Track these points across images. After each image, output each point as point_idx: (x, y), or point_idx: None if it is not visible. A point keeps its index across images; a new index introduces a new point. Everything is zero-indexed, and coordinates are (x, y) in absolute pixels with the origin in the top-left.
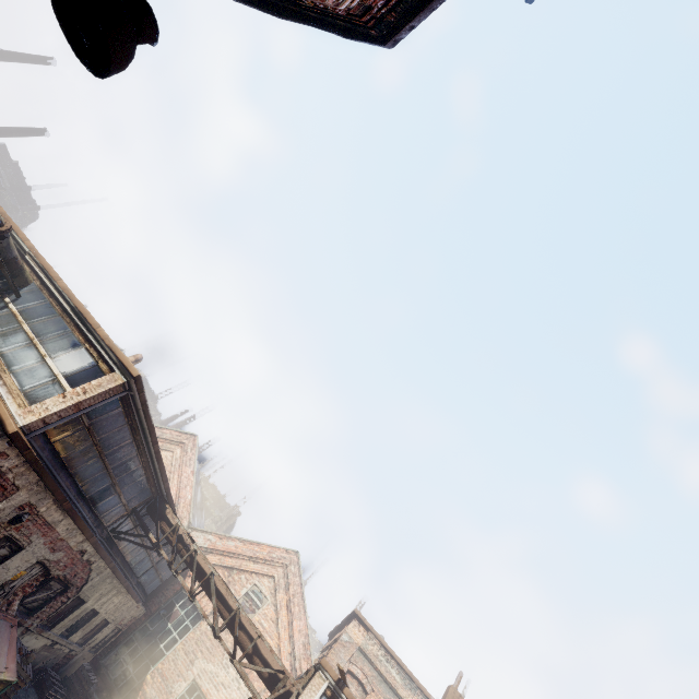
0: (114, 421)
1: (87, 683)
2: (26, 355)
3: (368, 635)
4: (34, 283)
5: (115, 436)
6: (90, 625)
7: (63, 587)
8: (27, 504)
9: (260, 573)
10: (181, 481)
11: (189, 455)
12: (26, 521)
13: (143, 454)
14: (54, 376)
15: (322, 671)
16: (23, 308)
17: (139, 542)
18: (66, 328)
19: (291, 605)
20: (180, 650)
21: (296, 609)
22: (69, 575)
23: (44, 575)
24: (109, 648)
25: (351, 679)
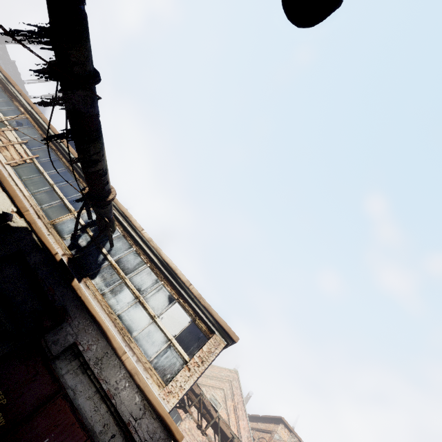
0: None
1: None
2: (139, 317)
3: (291, 435)
4: (117, 229)
5: None
6: None
7: None
8: None
9: (214, 387)
10: None
11: None
12: None
13: None
14: (168, 340)
15: None
16: (119, 259)
17: None
18: (158, 280)
19: (236, 410)
20: None
21: (240, 413)
22: None
23: None
24: None
25: None
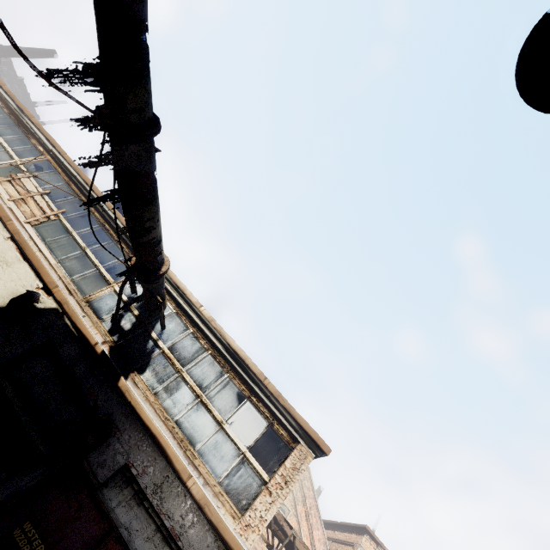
0: None
1: None
2: (203, 423)
3: (378, 548)
4: (168, 305)
5: None
6: None
7: None
8: None
9: None
10: None
11: None
12: None
13: None
14: (241, 454)
15: None
16: (172, 346)
17: None
18: (223, 373)
19: (309, 517)
20: None
21: (314, 520)
22: None
23: None
24: None
25: None
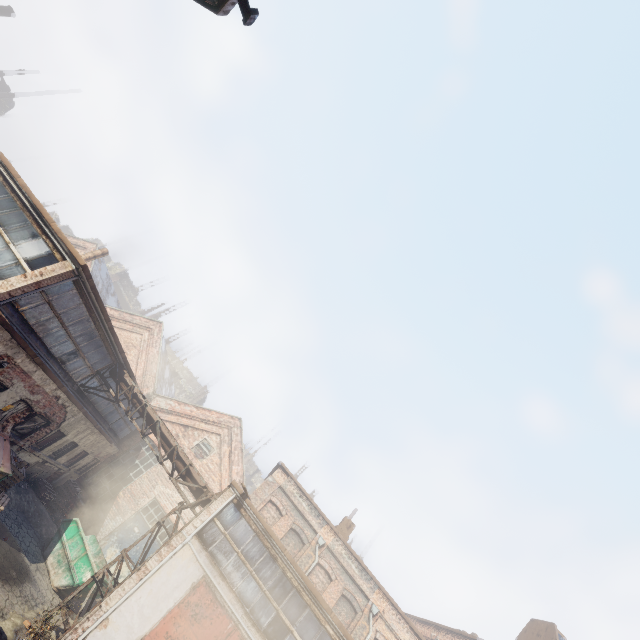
0: (70, 299)
1: (73, 491)
2: None
3: (288, 479)
4: None
5: (73, 312)
6: (72, 453)
7: (46, 421)
8: (5, 355)
9: (210, 432)
10: (148, 358)
11: (155, 339)
12: (7, 368)
13: (100, 329)
14: (17, 260)
15: (232, 487)
16: None
17: (106, 397)
18: (26, 221)
19: (232, 455)
20: (145, 478)
21: (236, 458)
22: (49, 413)
23: (28, 410)
24: (91, 472)
25: (271, 506)
